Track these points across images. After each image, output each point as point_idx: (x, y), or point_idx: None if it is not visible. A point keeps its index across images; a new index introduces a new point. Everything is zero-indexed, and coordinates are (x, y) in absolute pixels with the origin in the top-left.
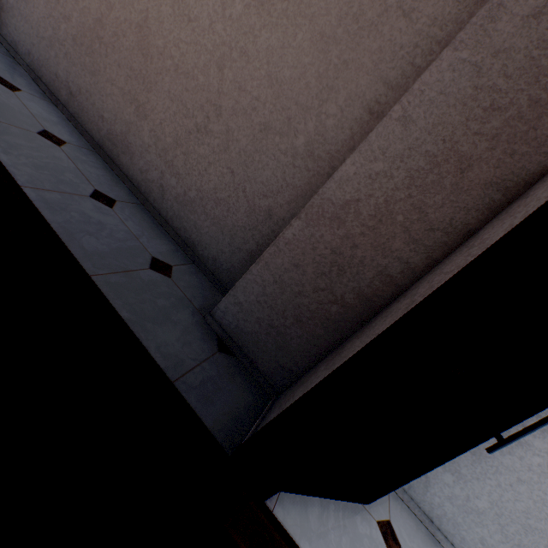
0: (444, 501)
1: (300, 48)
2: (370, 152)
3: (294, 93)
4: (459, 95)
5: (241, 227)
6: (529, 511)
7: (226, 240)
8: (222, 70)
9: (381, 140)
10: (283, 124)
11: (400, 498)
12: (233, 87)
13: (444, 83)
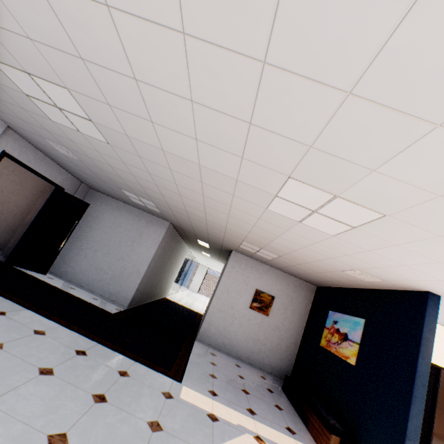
0: (72, 275)
1: (22, 199)
2: (32, 213)
3: (22, 207)
4: (44, 203)
5: (13, 236)
6: (85, 267)
7: (8, 241)
8: (3, 205)
9: (34, 211)
10: (21, 213)
11: (63, 280)
12: (7, 208)
13: (41, 202)
